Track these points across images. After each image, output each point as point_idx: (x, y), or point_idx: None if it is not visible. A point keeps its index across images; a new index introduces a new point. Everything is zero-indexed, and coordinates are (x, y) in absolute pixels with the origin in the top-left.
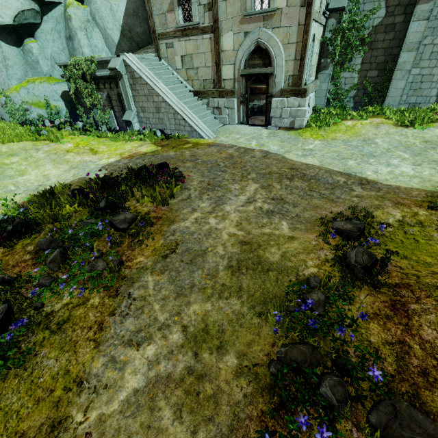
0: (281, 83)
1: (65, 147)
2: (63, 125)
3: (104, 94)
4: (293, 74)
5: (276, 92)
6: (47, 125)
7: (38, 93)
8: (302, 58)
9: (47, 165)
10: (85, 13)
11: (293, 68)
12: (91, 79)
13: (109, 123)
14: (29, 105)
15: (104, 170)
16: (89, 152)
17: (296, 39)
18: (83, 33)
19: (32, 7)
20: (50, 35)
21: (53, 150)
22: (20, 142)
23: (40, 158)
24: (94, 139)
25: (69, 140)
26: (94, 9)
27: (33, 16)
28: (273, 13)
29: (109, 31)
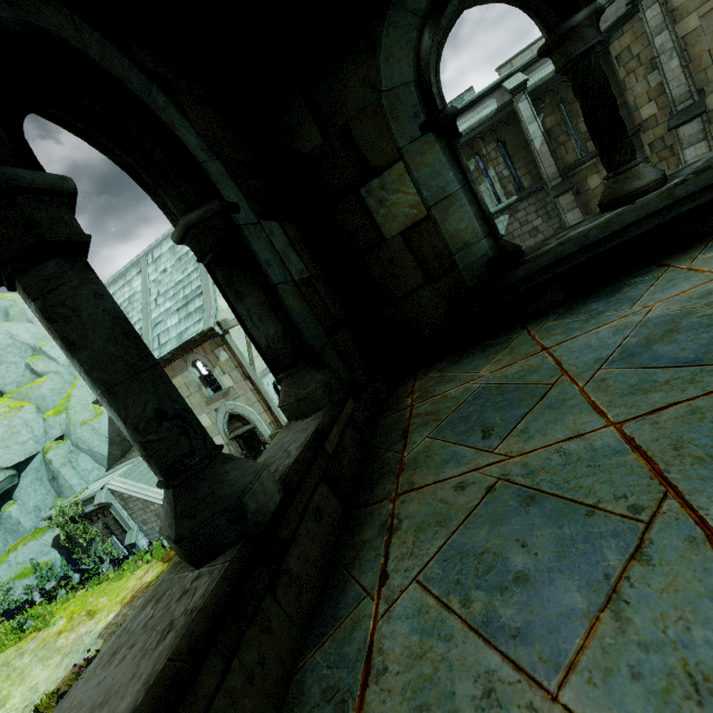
0: (266, 430)
1: (56, 629)
2: (55, 592)
3: (100, 524)
4: (272, 421)
5: (267, 439)
6: (37, 599)
7: (23, 558)
8: (269, 409)
9: (35, 671)
10: (66, 447)
11: (268, 417)
12: (81, 517)
13: (114, 551)
14: (12, 581)
15: (100, 639)
16: (86, 619)
17: (256, 398)
18: (68, 467)
19: (8, 475)
20: (31, 487)
21: (42, 642)
22: (0, 655)
23: (26, 665)
24: (93, 593)
25: (62, 614)
26: (76, 438)
27: (10, 481)
28: (227, 391)
29: (96, 449)
